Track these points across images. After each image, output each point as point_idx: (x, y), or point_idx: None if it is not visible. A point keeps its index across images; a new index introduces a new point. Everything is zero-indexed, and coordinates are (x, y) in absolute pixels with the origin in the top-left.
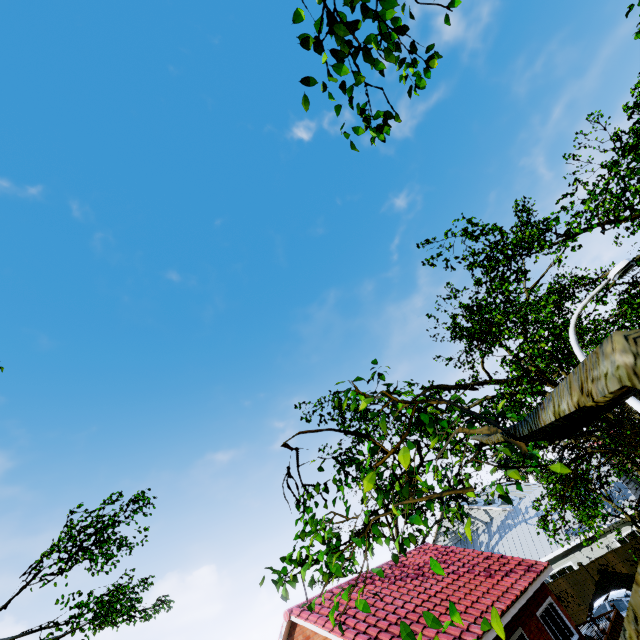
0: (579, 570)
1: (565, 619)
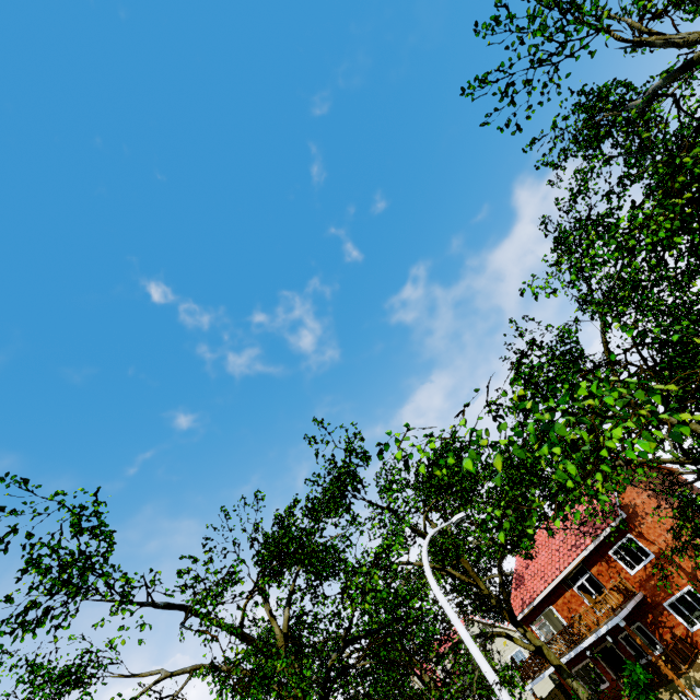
0: None
1: None
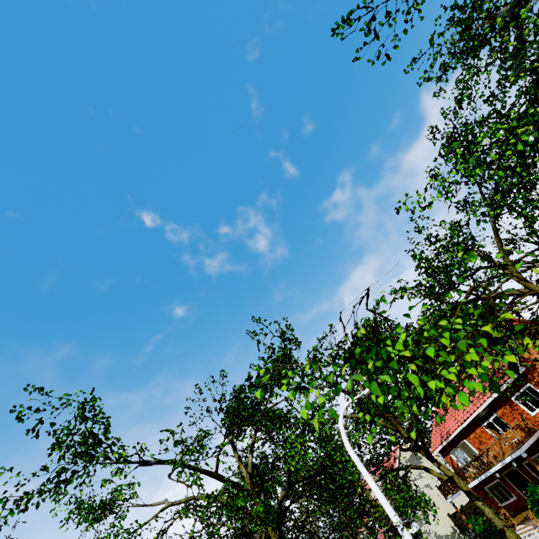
0: None
1: None
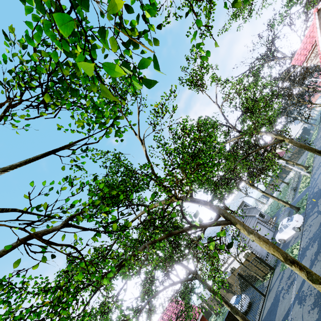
0: (232, 275)
1: None
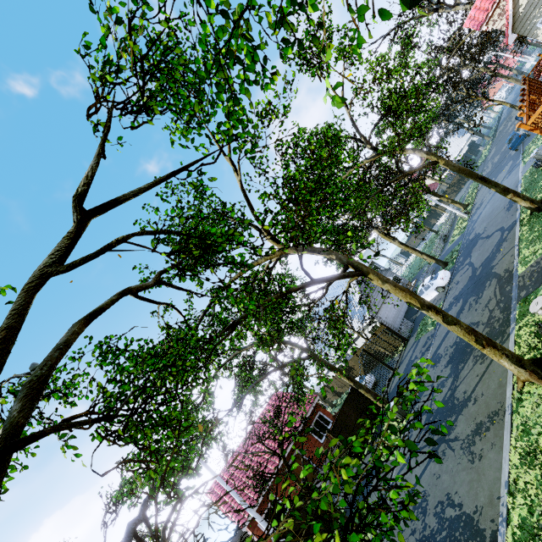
0: (354, 356)
1: (326, 418)
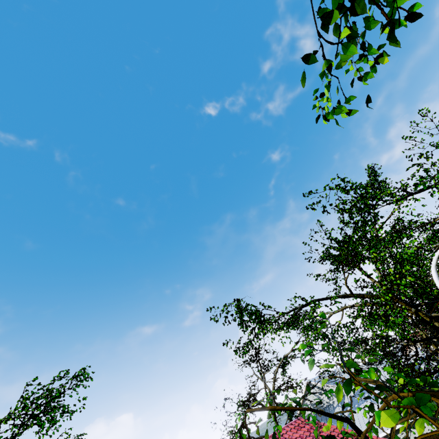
0: None
1: None
